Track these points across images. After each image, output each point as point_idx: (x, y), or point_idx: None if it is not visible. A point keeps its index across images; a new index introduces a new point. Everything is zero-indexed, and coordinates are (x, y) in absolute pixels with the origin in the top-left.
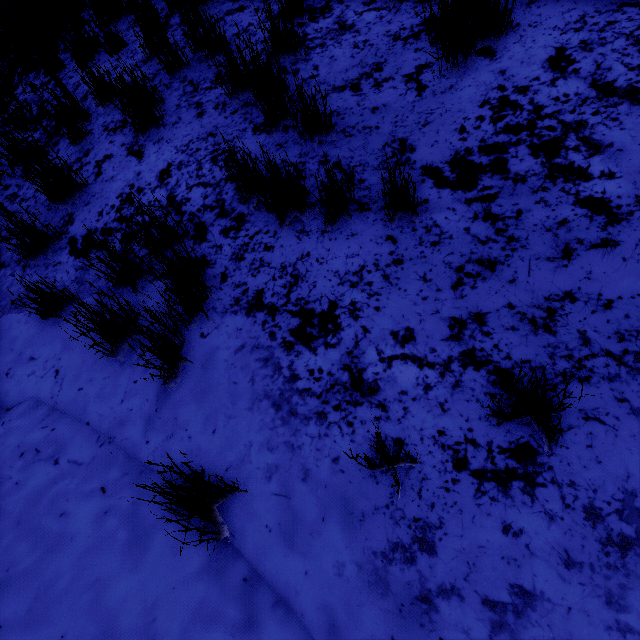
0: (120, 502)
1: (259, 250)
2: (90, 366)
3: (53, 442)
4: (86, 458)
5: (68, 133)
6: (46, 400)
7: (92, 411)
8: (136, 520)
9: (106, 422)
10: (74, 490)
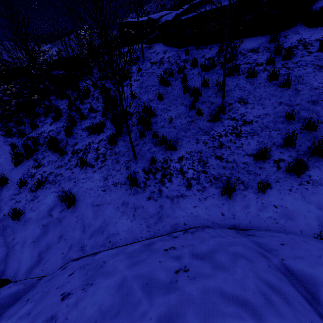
0: None
1: (45, 152)
2: (11, 159)
3: None
4: None
5: (44, 115)
6: (1, 162)
7: (5, 166)
8: None
9: (5, 169)
10: None
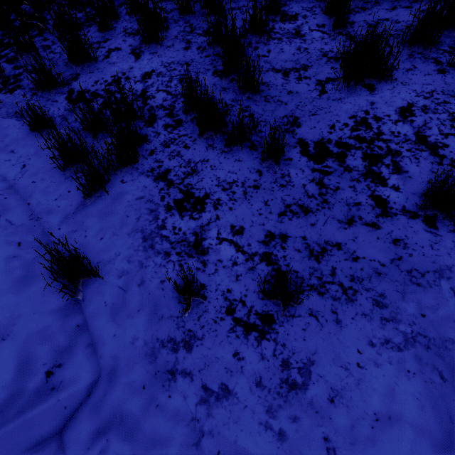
0: (26, 255)
1: (180, 146)
2: (46, 171)
3: (2, 205)
4: (18, 222)
5: (99, 22)
6: (10, 179)
7: (35, 198)
8: (31, 268)
9: (40, 207)
10: (2, 237)
